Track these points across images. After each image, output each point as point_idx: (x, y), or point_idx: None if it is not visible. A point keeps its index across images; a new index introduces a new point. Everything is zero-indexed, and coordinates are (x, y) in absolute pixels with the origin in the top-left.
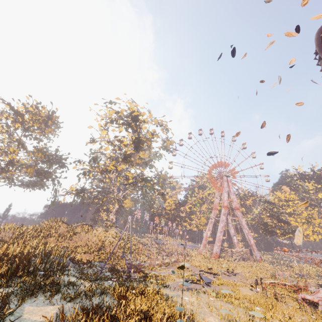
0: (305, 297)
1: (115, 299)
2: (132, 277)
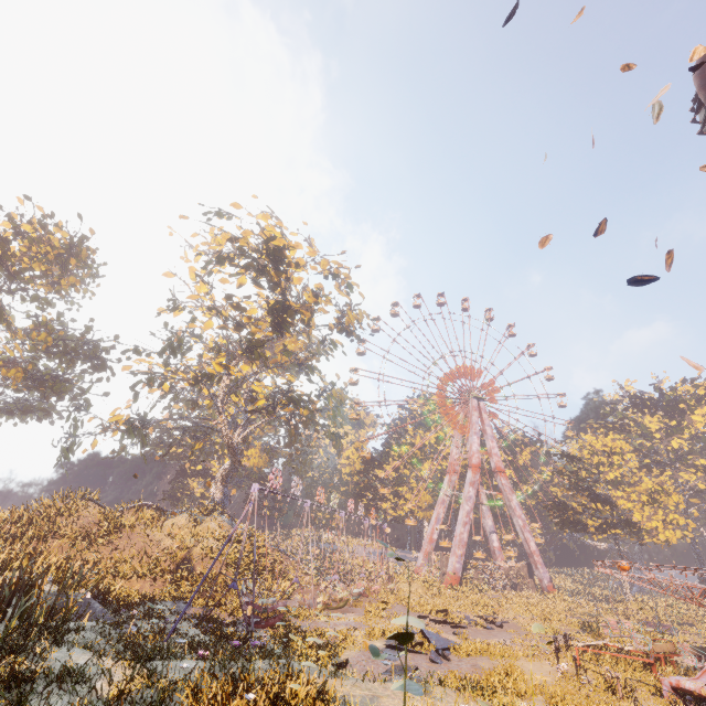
0: (679, 685)
1: None
2: (253, 644)
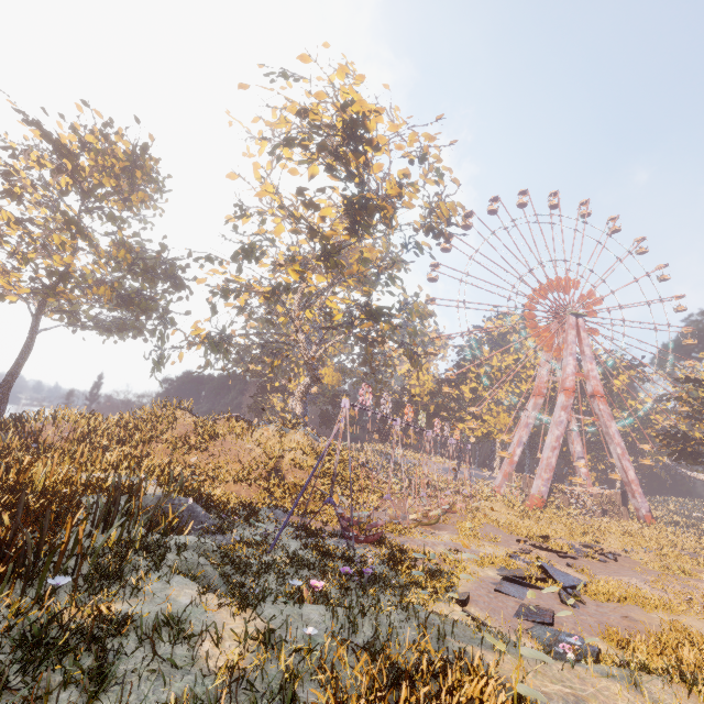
0: None
1: None
2: (365, 572)
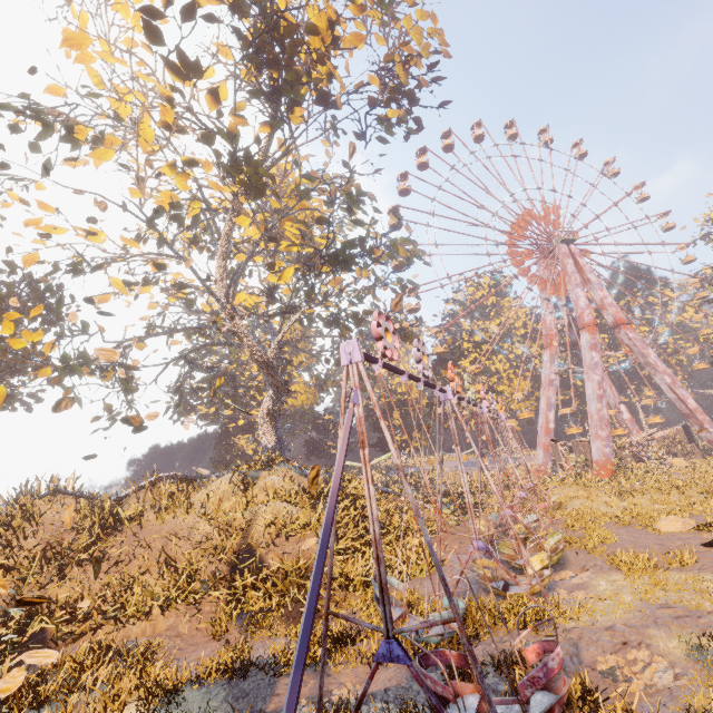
0: None
1: None
2: None
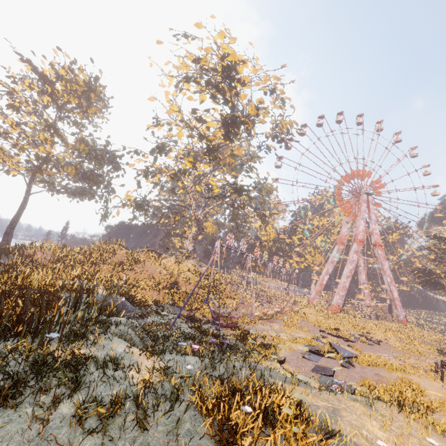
0: None
1: (206, 433)
2: (224, 342)
